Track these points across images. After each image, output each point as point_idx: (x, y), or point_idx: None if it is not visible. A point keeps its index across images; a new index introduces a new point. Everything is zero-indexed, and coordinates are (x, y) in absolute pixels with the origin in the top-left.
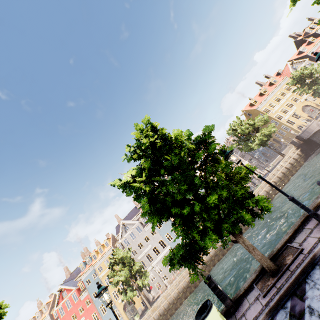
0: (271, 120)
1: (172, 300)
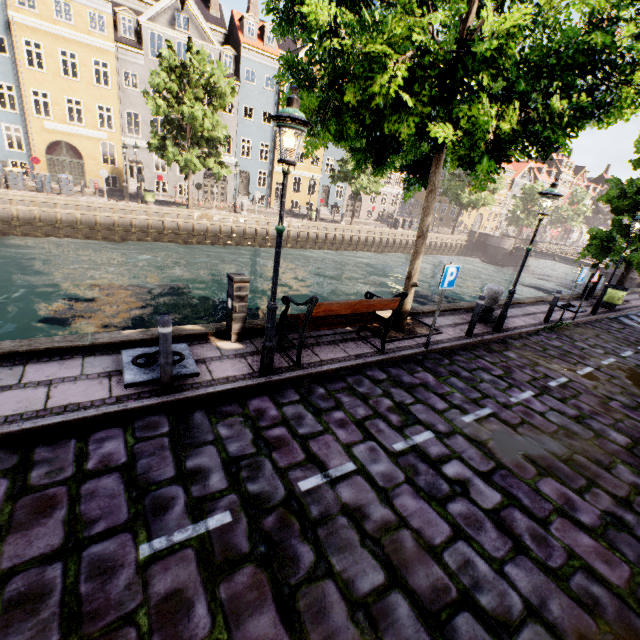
0: None
1: (240, 232)
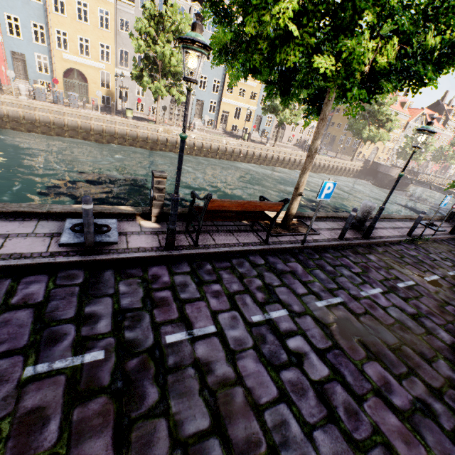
0: None
1: (191, 144)
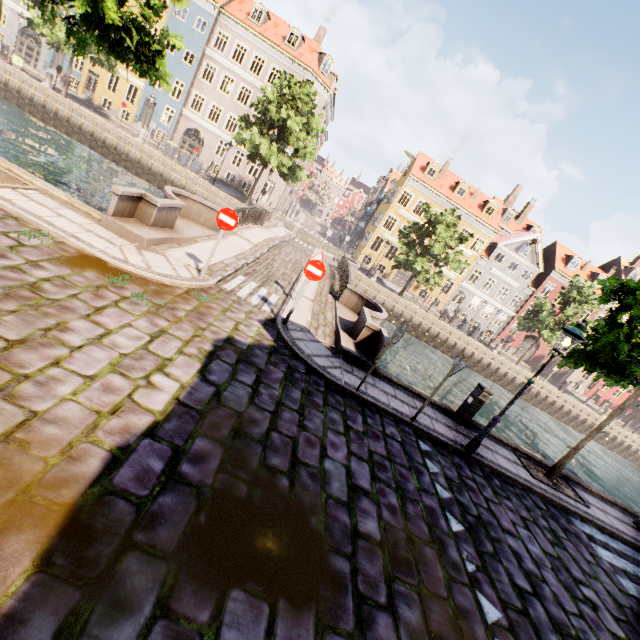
0: (384, 212)
1: None
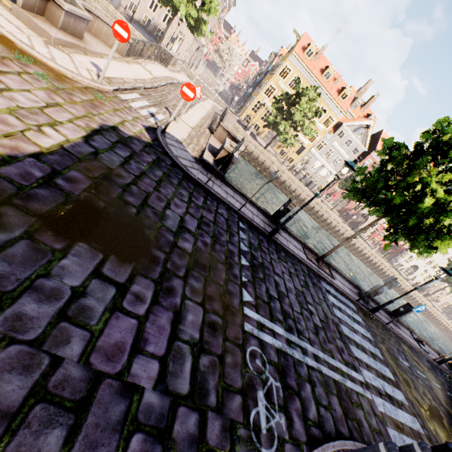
0: (267, 81)
1: None
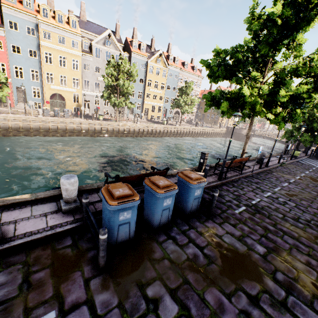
0: None
1: (137, 131)
